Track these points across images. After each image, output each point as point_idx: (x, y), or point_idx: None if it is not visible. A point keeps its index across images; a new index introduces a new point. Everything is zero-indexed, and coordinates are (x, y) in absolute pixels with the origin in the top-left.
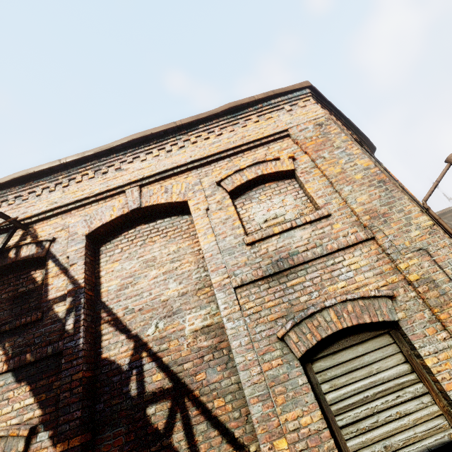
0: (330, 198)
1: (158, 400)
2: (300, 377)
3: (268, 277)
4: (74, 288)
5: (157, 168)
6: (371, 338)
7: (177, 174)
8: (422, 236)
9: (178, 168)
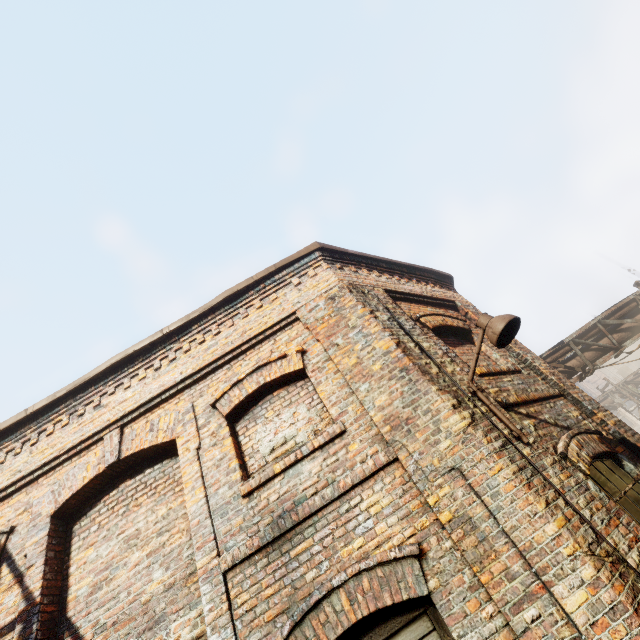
0: (346, 403)
1: None
2: None
3: (267, 547)
4: (27, 607)
5: (142, 397)
6: (405, 626)
7: (167, 400)
8: (454, 448)
9: (167, 392)
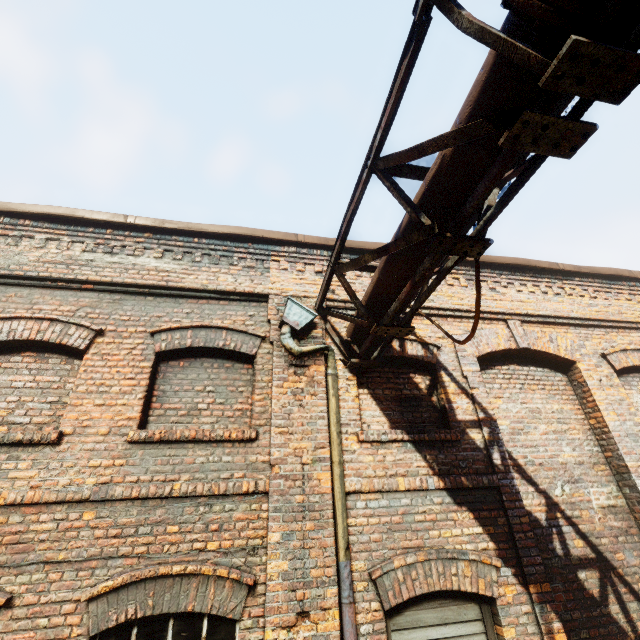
0: None
1: (586, 567)
2: None
3: None
4: (486, 418)
5: (540, 309)
6: None
7: (555, 324)
8: None
9: (559, 318)
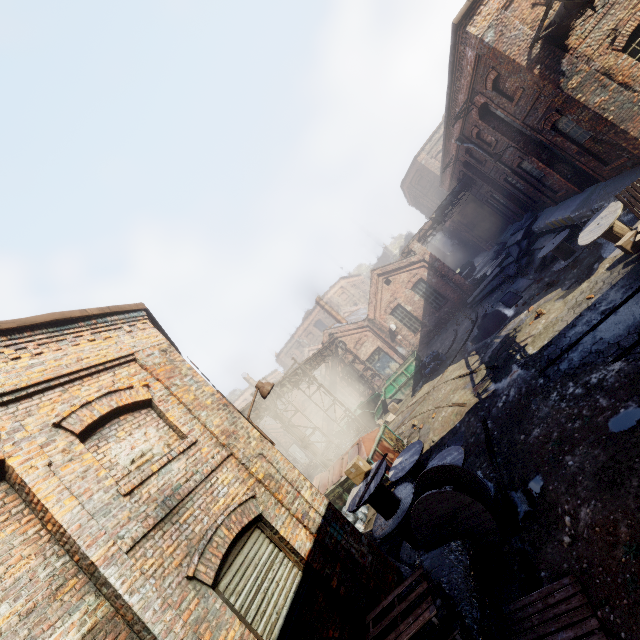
0: (192, 424)
1: None
2: (217, 602)
3: (159, 523)
4: None
5: None
6: (249, 537)
7: None
8: (258, 444)
9: None
